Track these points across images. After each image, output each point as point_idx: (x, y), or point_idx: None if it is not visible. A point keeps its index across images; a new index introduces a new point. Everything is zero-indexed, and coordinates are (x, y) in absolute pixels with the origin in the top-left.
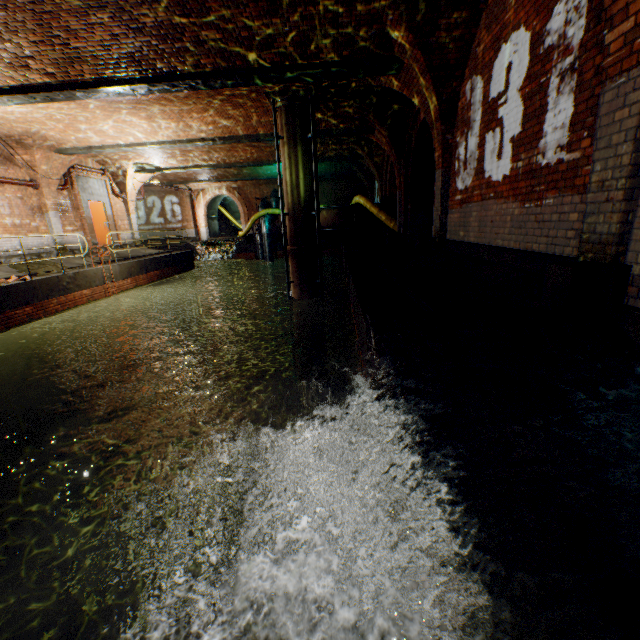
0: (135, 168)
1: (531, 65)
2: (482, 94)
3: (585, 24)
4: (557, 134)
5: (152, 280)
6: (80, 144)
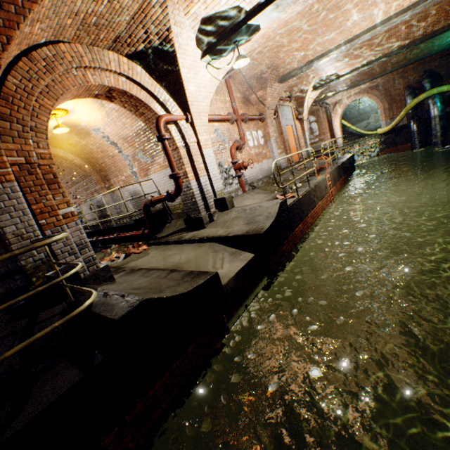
0: (312, 87)
1: None
2: None
3: None
4: None
5: (341, 185)
6: (302, 61)
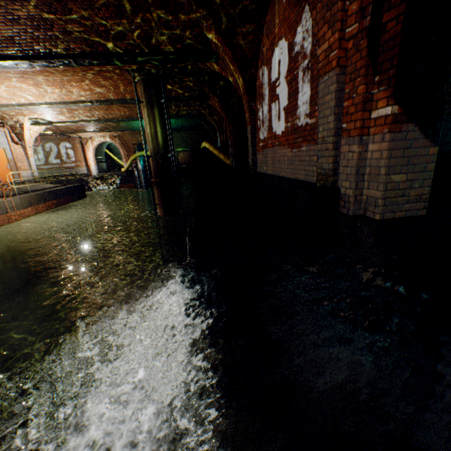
0: (31, 122)
1: (289, 63)
2: (268, 78)
3: (311, 41)
4: (304, 107)
5: (50, 208)
6: None
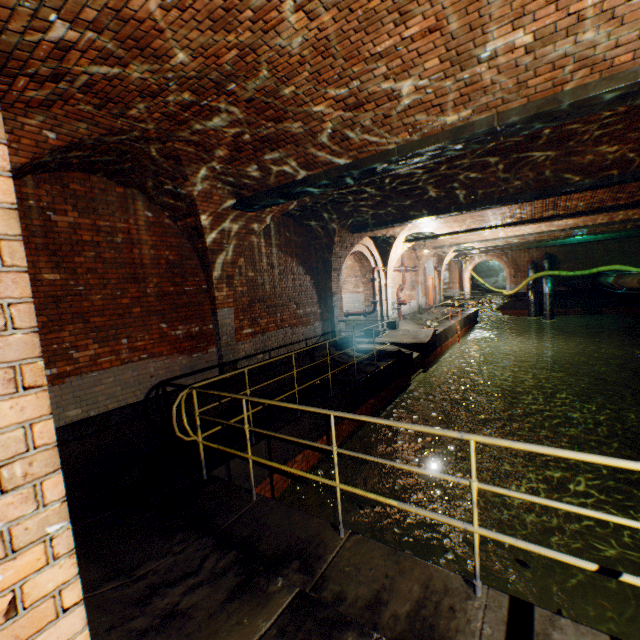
0: (453, 250)
1: None
2: None
3: None
4: None
5: (465, 332)
6: (452, 243)
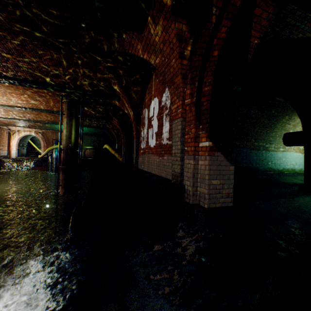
0: None
1: (159, 109)
2: (147, 115)
3: (170, 102)
4: (166, 134)
5: None
6: None
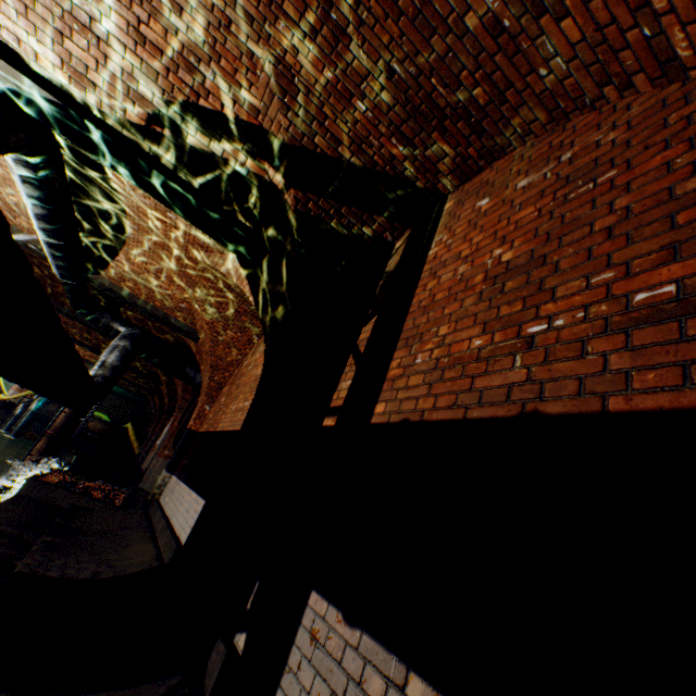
0: None
1: None
2: None
3: None
4: None
5: None
6: None
